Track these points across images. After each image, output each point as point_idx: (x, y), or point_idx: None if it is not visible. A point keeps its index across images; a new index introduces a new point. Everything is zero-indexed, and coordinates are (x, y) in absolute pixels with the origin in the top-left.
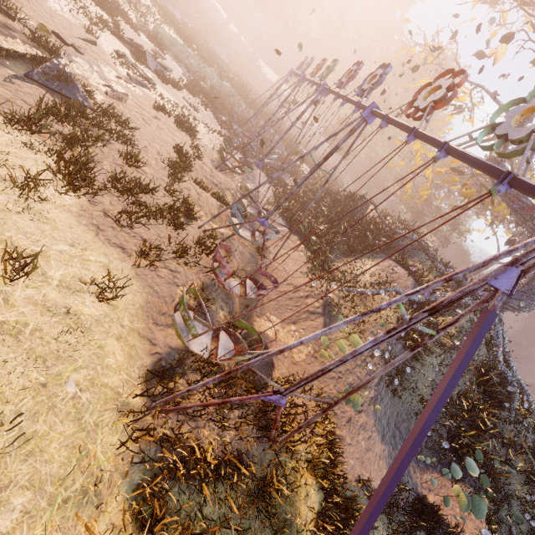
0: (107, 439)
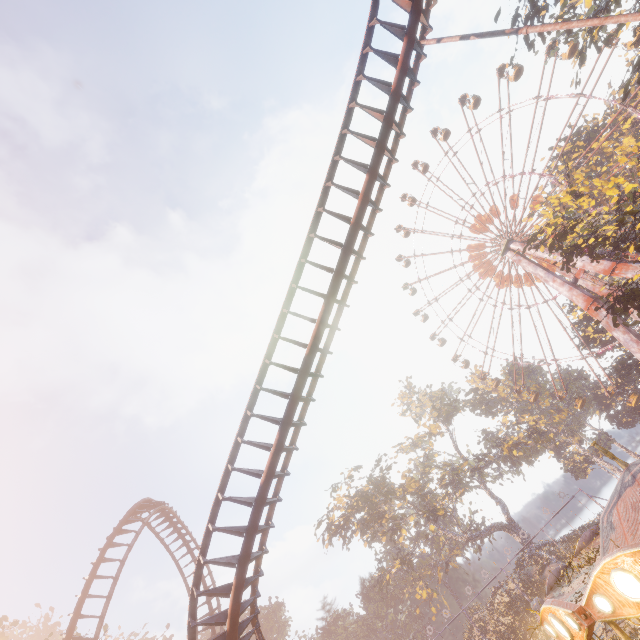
0: None
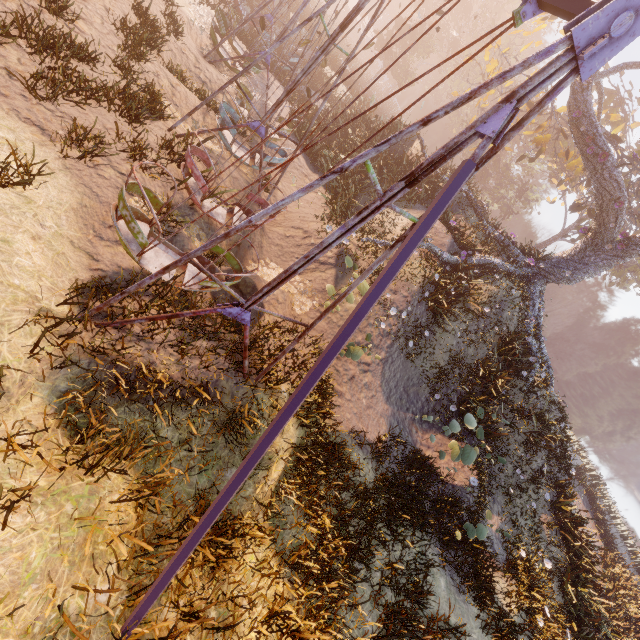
0: (17, 340)
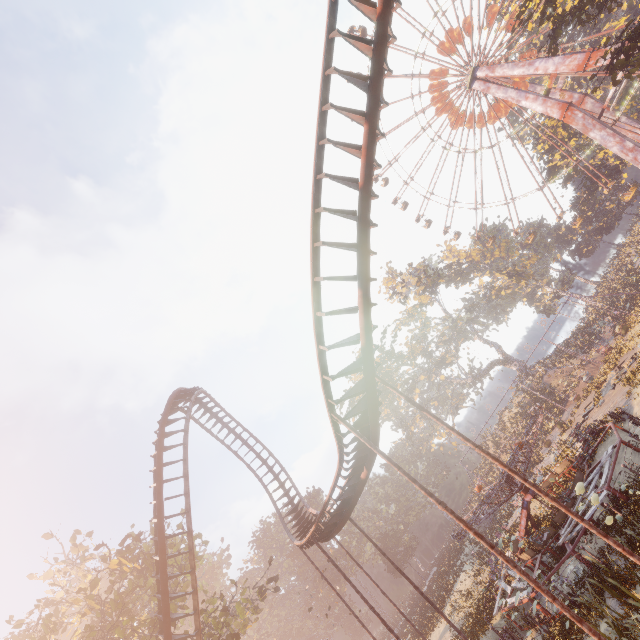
0: None
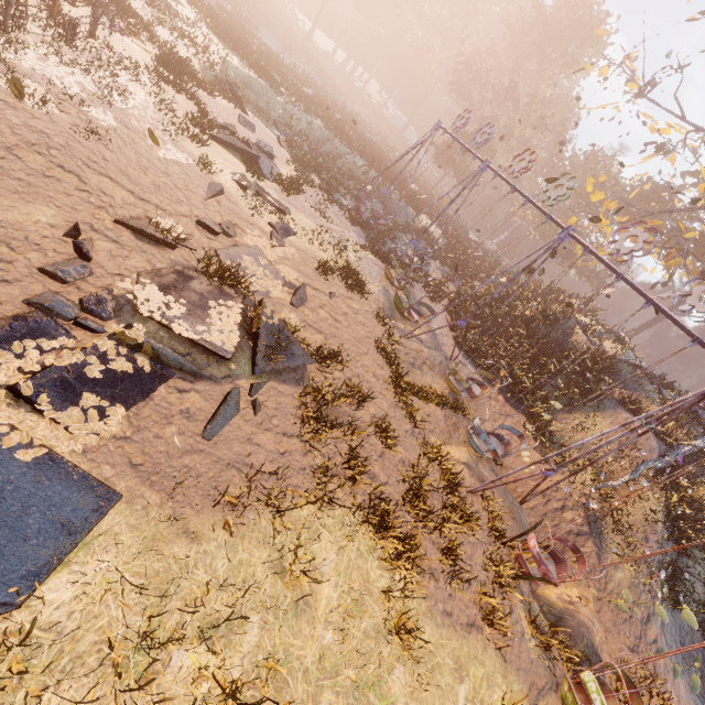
0: None
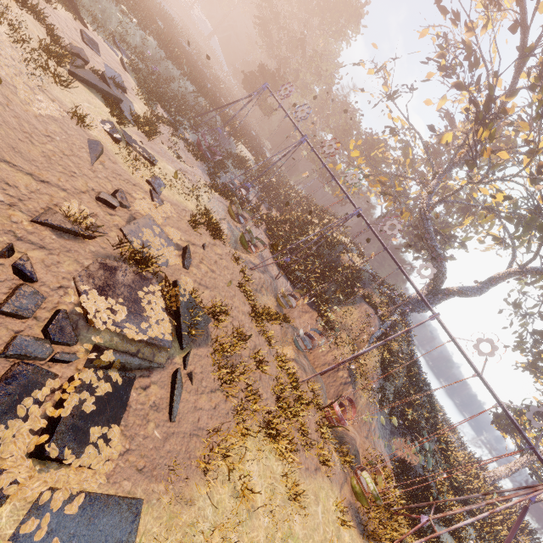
0: None
